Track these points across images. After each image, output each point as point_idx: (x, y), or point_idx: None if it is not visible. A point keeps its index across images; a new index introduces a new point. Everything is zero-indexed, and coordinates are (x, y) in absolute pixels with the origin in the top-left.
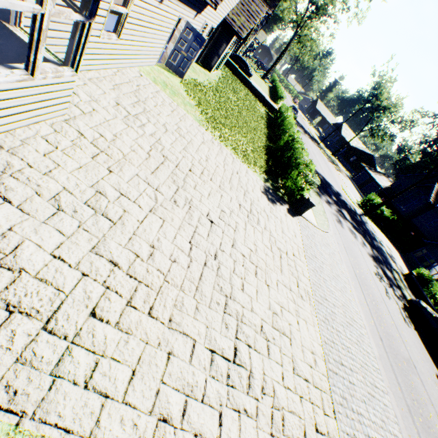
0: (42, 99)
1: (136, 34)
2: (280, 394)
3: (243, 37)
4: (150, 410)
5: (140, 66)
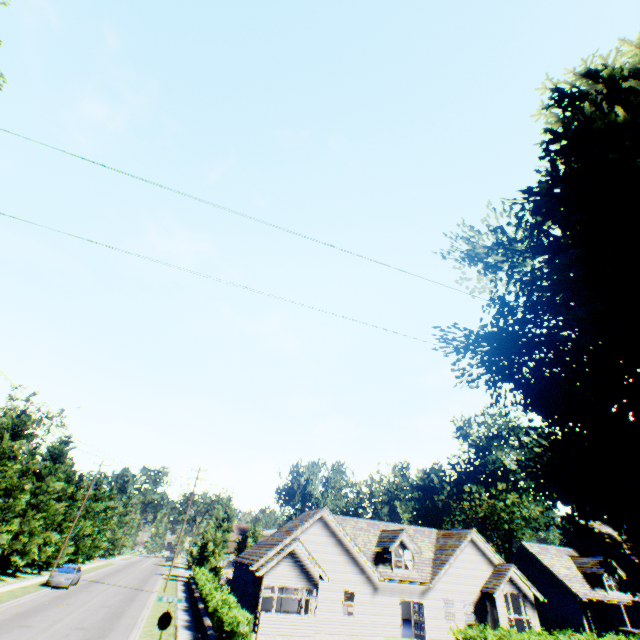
0: (305, 624)
1: (366, 612)
2: None
3: (494, 591)
4: None
5: (383, 636)
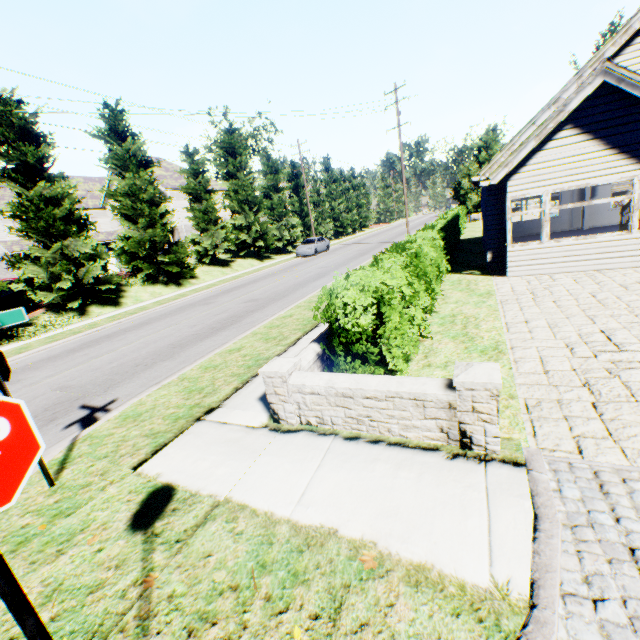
0: None
1: None
2: (636, 378)
3: None
4: (526, 319)
5: None
